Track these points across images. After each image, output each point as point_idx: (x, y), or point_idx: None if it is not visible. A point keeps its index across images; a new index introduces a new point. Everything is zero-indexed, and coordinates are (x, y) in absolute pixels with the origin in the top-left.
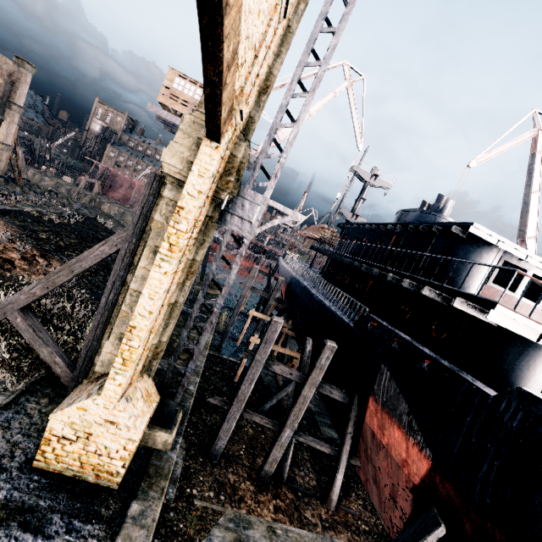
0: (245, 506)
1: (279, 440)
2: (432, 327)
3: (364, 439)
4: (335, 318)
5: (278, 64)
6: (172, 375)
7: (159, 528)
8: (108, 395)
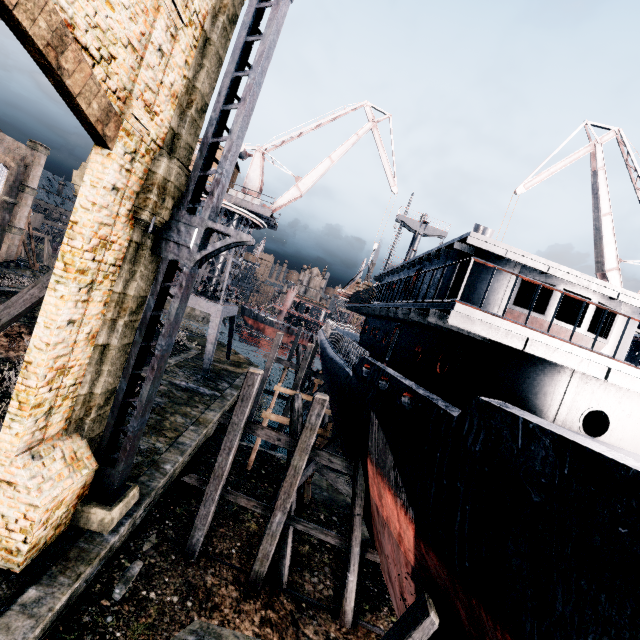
0: (218, 616)
1: (268, 528)
2: (437, 363)
3: (374, 520)
4: (340, 371)
5: (202, 78)
6: (148, 453)
7: (84, 634)
8: (4, 448)
